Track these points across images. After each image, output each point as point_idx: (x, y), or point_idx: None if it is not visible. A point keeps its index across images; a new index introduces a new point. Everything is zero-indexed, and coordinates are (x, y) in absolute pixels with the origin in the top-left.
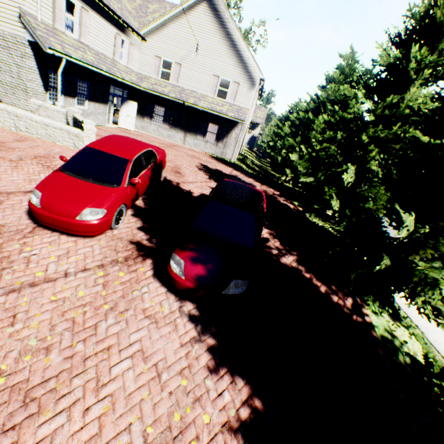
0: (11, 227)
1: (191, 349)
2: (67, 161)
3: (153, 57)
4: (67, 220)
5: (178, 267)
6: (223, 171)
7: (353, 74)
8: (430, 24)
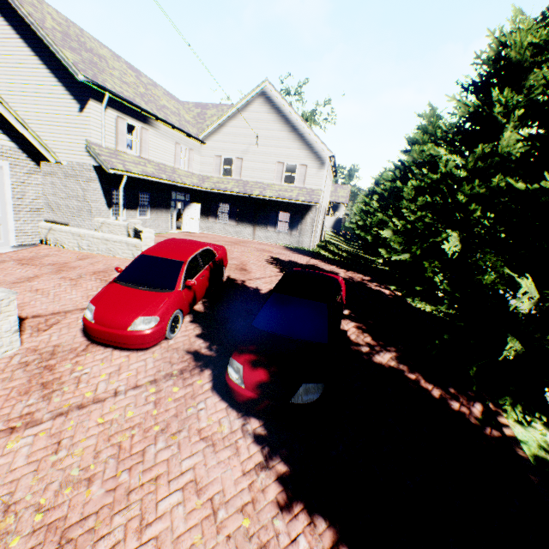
0: (65, 347)
1: (255, 478)
2: (122, 271)
3: (213, 157)
4: (119, 333)
5: (237, 374)
6: (297, 261)
7: (436, 131)
8: (507, 65)
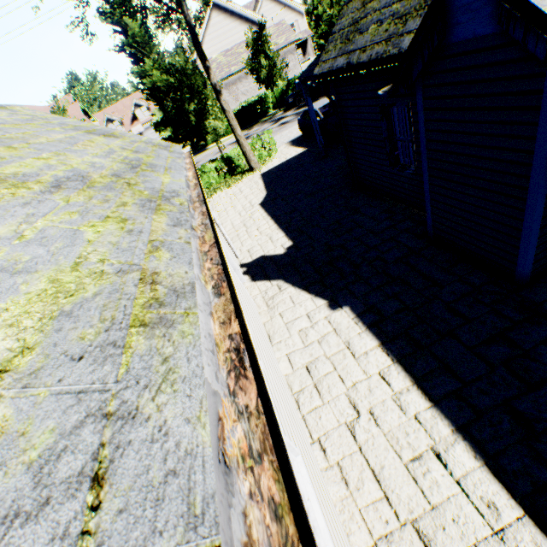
0: None
1: None
2: None
3: None
4: None
5: None
6: None
7: None
8: None
